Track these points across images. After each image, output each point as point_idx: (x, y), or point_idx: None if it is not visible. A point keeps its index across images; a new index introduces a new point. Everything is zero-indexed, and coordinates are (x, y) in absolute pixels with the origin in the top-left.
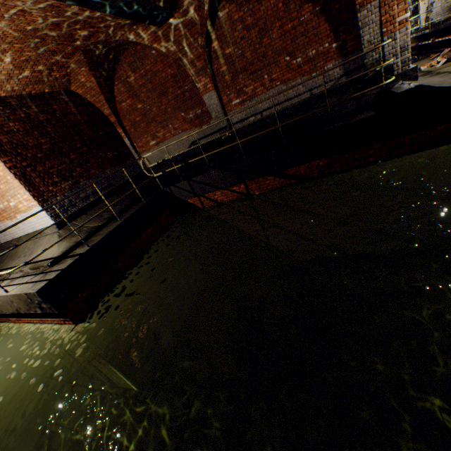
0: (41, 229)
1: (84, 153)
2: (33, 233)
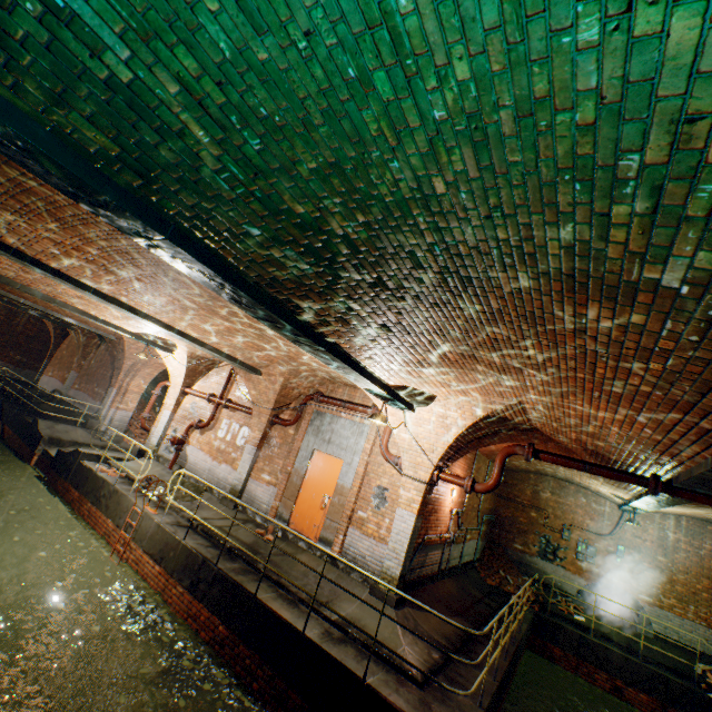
0: None
1: (1, 344)
2: None
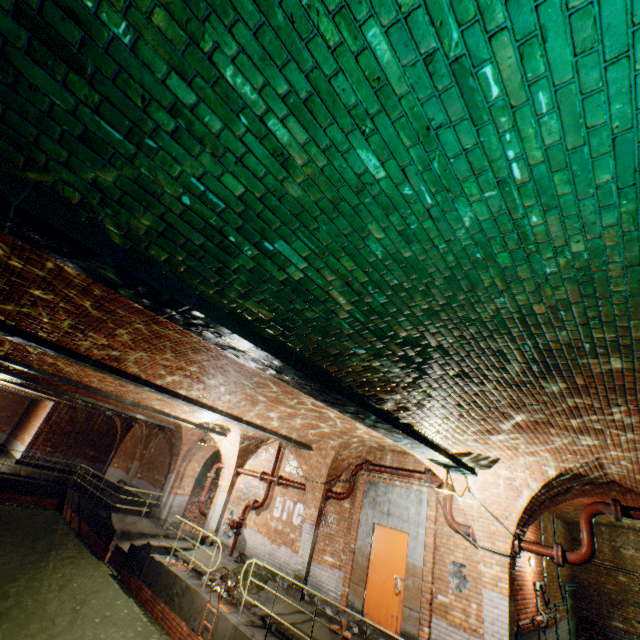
0: (17, 457)
1: (80, 443)
2: (15, 456)
